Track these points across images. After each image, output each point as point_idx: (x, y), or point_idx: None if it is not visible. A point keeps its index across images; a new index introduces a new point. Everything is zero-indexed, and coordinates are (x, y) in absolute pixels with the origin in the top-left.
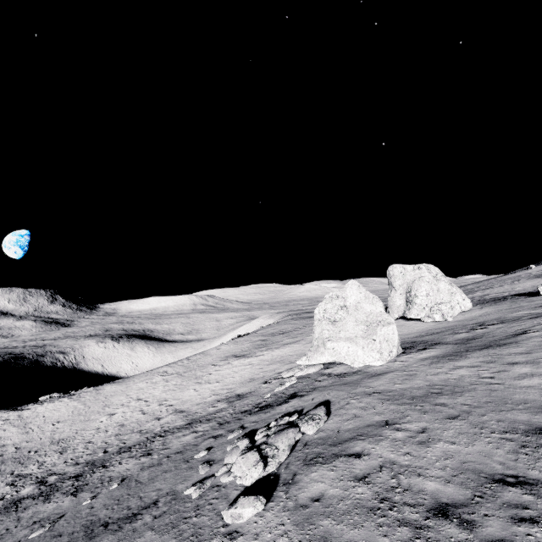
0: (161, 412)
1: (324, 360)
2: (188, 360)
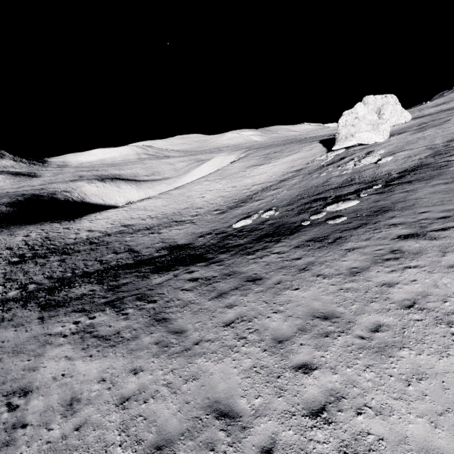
0: (242, 188)
1: (352, 144)
2: (215, 174)
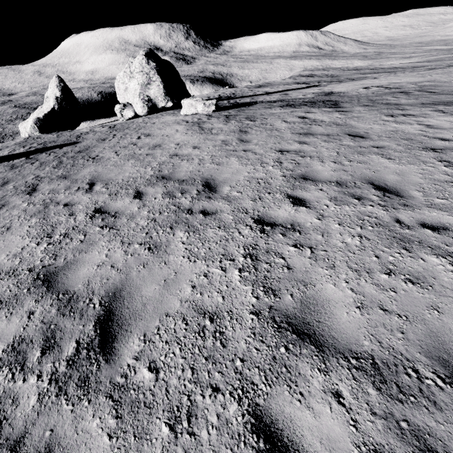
0: None
1: None
2: None
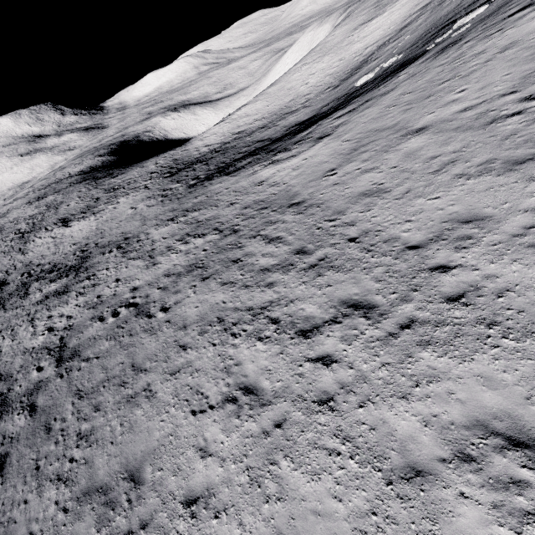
0: (352, 57)
1: None
2: (313, 53)
